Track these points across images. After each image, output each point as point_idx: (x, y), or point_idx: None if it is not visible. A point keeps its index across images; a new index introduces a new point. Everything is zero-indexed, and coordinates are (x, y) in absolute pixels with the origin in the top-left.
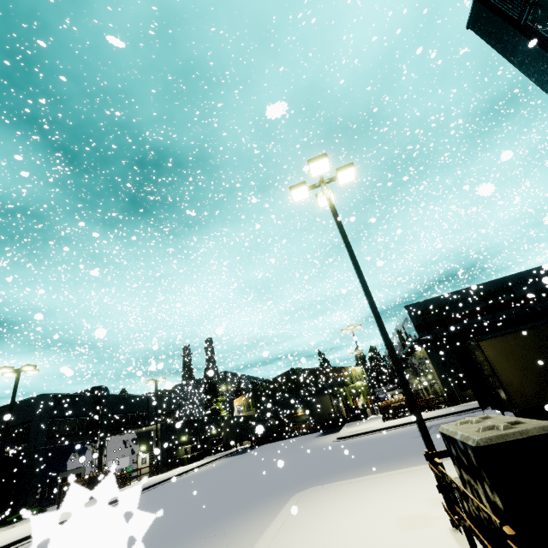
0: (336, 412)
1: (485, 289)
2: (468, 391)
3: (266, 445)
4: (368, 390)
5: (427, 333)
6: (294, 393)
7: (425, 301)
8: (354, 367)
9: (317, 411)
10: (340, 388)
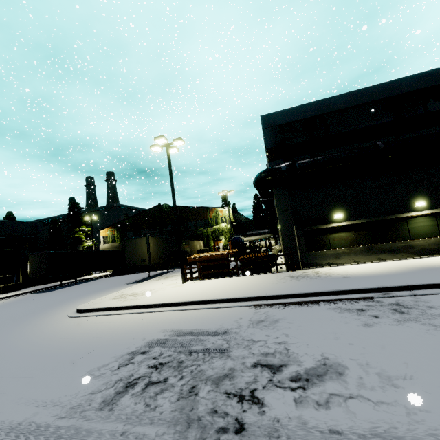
0: (155, 258)
1: (401, 90)
2: (318, 252)
3: (94, 281)
4: (231, 233)
5: (284, 162)
6: (159, 229)
7: (295, 109)
8: (222, 209)
9: (129, 255)
10: (204, 228)
